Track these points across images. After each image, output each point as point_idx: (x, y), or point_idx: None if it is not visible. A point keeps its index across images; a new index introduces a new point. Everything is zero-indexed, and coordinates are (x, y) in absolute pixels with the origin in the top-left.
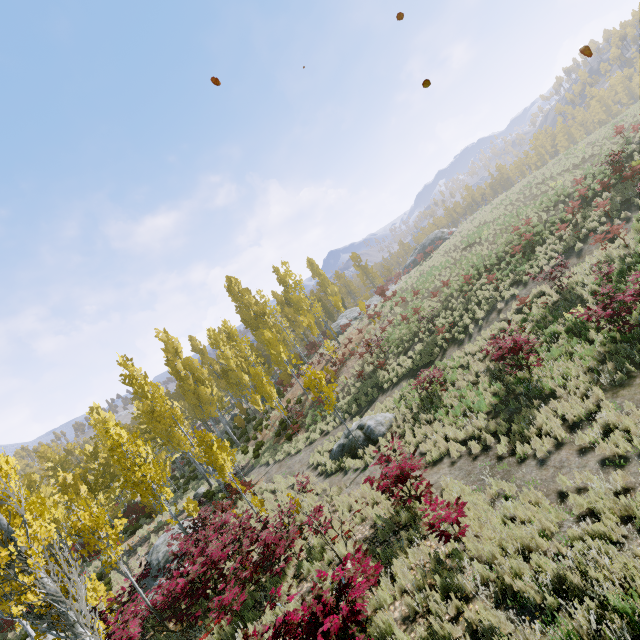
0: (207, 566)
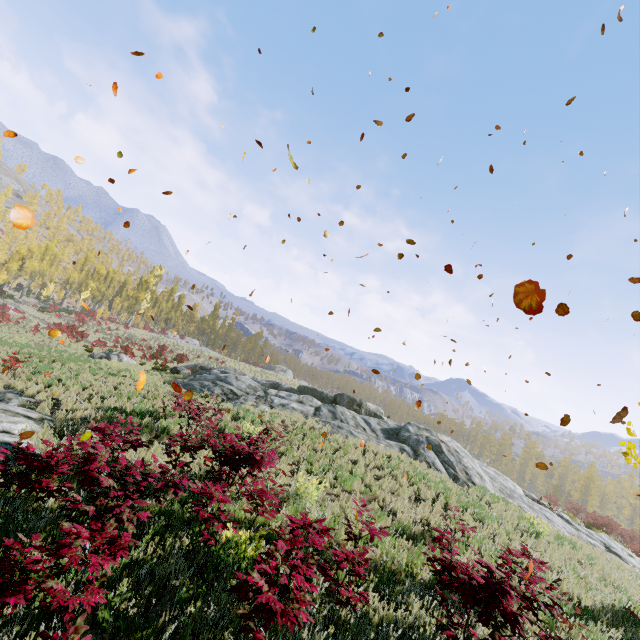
0: None
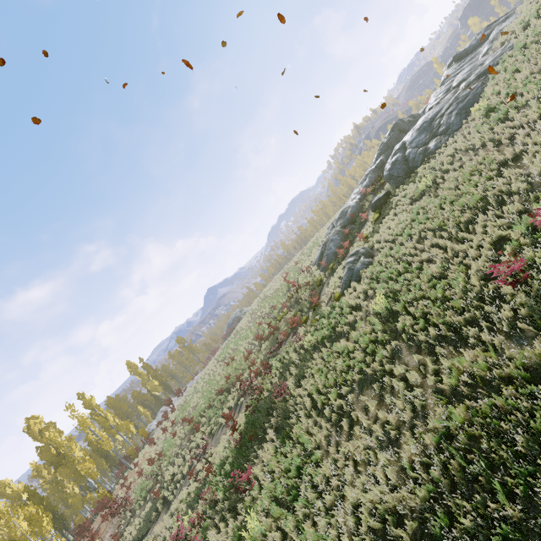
0: None
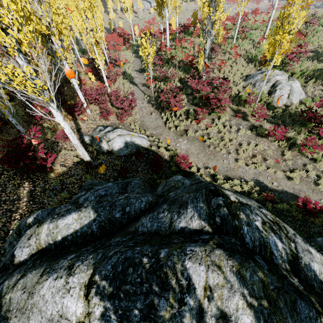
0: None
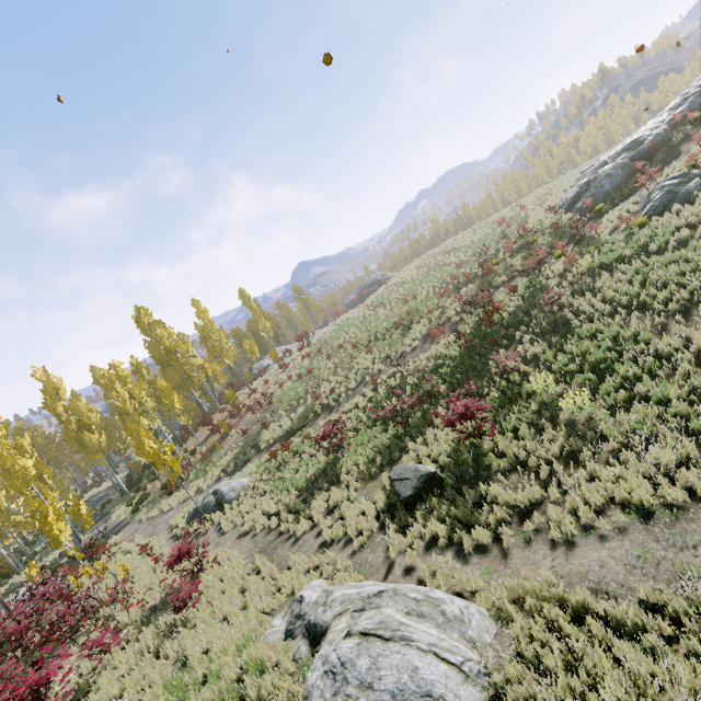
0: (2, 639)
